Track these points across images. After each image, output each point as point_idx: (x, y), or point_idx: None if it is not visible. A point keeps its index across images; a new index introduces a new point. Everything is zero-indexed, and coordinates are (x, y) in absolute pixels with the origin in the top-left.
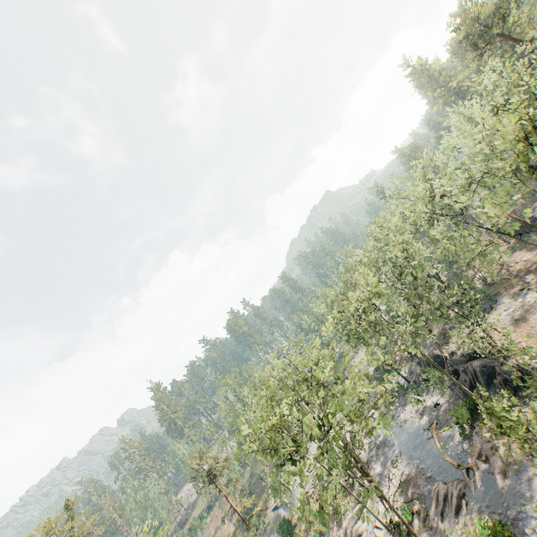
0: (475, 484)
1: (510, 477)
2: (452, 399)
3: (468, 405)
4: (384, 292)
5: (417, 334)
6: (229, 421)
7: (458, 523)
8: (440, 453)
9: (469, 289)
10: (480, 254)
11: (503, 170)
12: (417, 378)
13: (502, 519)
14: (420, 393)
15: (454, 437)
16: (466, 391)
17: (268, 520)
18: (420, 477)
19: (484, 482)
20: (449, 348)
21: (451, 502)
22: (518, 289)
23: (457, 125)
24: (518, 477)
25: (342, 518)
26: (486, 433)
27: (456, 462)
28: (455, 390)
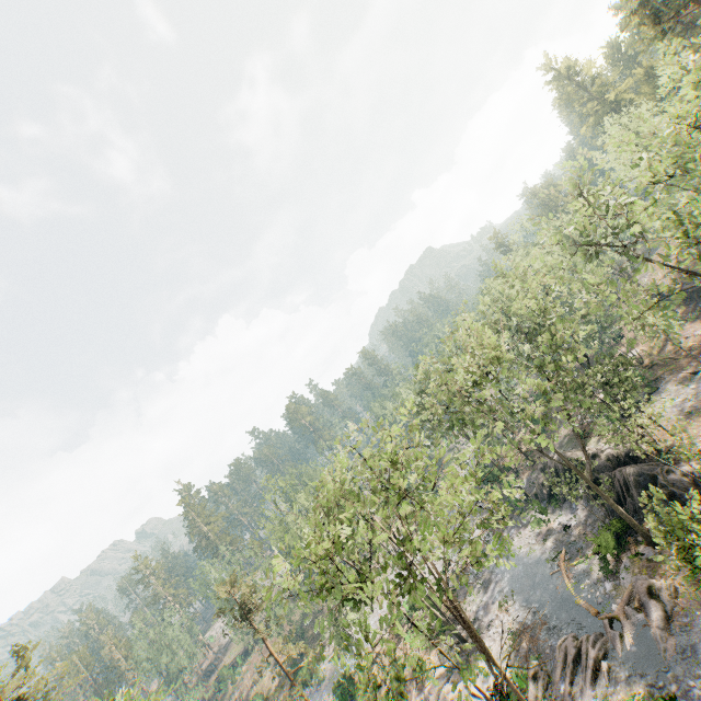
0: (622, 642)
1: (677, 633)
2: (589, 520)
3: (614, 529)
4: (506, 359)
5: (552, 420)
6: (276, 537)
7: (596, 698)
8: (571, 594)
9: (625, 364)
10: (651, 307)
11: (692, 188)
12: (539, 491)
13: (664, 696)
14: (544, 510)
15: (591, 573)
16: (616, 507)
17: (322, 674)
18: (540, 627)
19: (636, 640)
20: (587, 450)
21: (586, 665)
22: (691, 371)
23: (619, 139)
24: (691, 634)
25: (425, 679)
26: (640, 569)
27: (593, 609)
28: (594, 508)
